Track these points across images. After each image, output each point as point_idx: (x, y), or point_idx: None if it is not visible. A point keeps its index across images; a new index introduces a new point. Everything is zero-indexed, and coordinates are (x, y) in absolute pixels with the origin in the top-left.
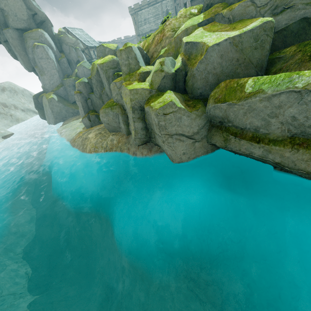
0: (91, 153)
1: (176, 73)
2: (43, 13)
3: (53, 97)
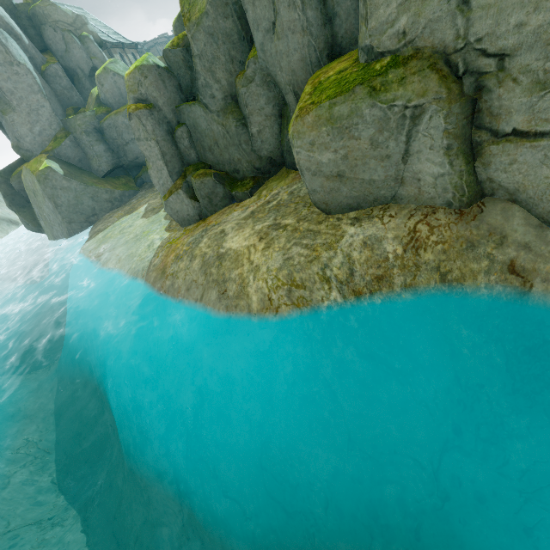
0: (275, 312)
1: None
2: None
3: (49, 168)
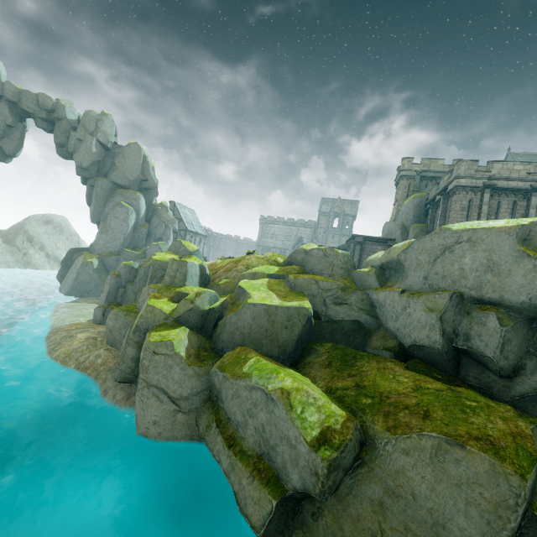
0: (55, 361)
1: (209, 311)
2: (155, 183)
3: (92, 262)
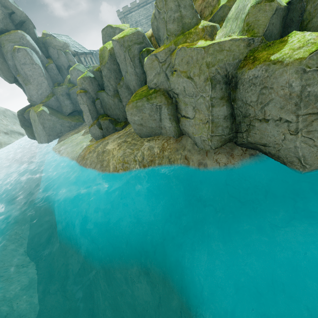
0: (117, 172)
1: (288, 6)
2: (21, 12)
3: (43, 110)
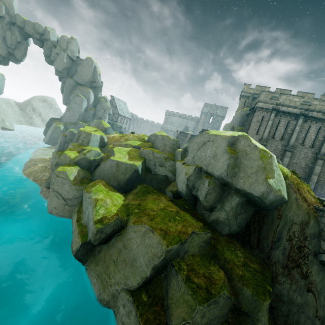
0: (24, 175)
1: (93, 160)
2: (100, 84)
3: (60, 127)
